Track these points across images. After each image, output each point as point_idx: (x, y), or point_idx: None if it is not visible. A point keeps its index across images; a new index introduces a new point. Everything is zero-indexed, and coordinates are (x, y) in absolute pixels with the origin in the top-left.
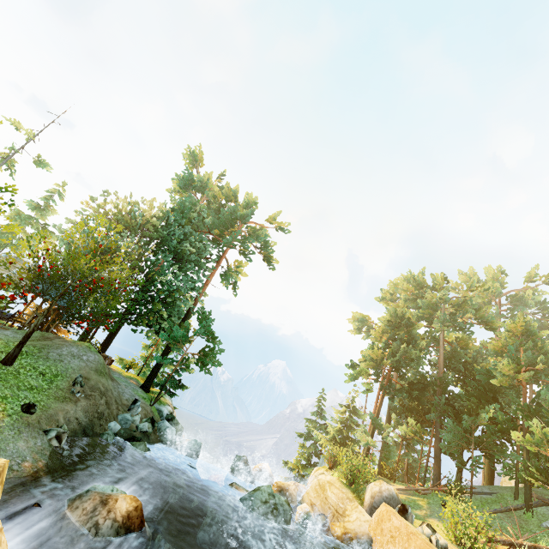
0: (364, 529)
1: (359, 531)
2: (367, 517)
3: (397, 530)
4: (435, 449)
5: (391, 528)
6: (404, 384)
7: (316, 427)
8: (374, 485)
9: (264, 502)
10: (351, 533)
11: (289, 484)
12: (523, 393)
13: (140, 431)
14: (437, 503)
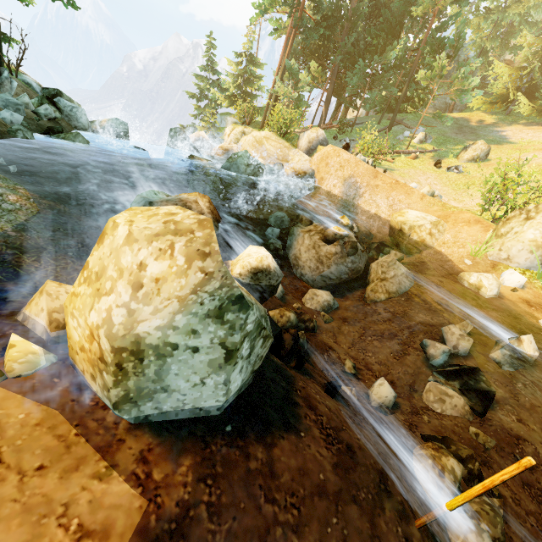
0: (307, 166)
1: (304, 168)
2: (306, 158)
3: (346, 162)
4: (328, 93)
5: (341, 161)
6: (317, 20)
7: (211, 85)
8: (311, 133)
9: (248, 165)
10: (299, 171)
11: (232, 146)
12: (430, 25)
13: (47, 120)
14: (329, 137)
